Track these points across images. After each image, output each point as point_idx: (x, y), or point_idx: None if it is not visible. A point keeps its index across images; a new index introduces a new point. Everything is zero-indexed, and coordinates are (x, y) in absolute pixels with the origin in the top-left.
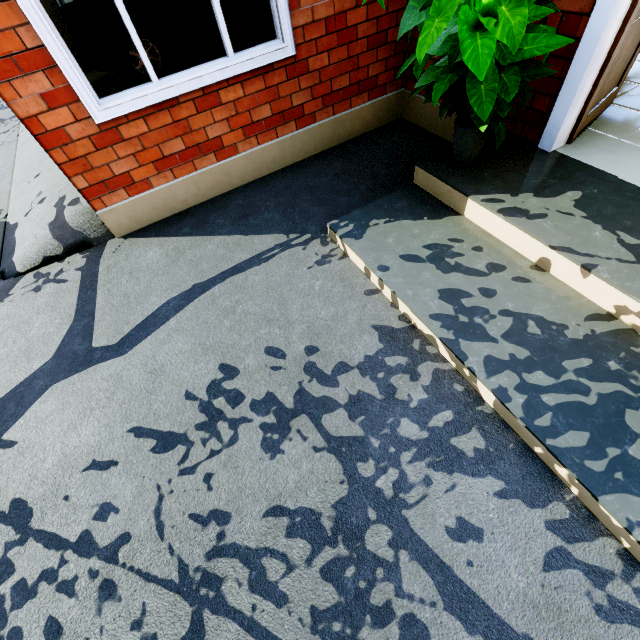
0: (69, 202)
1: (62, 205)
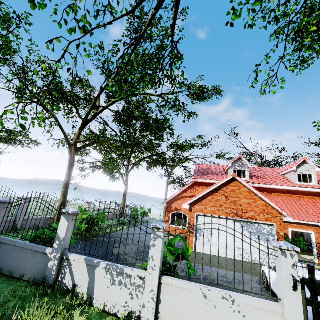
0: None
1: None
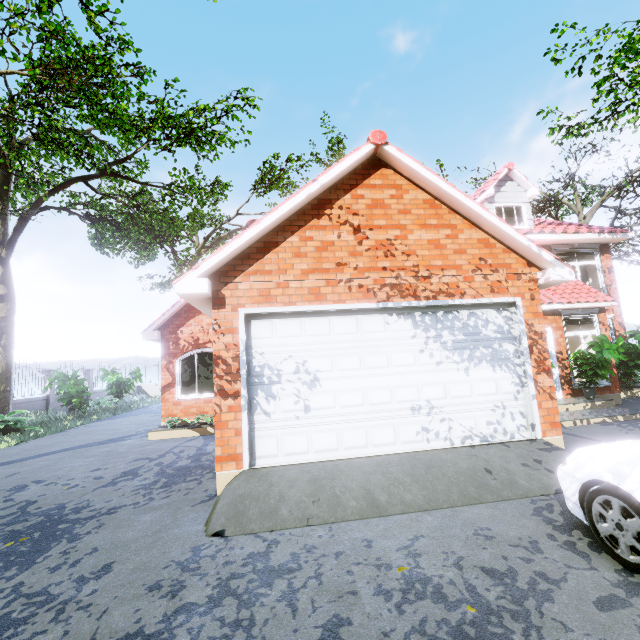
0: (547, 445)
1: (550, 448)
